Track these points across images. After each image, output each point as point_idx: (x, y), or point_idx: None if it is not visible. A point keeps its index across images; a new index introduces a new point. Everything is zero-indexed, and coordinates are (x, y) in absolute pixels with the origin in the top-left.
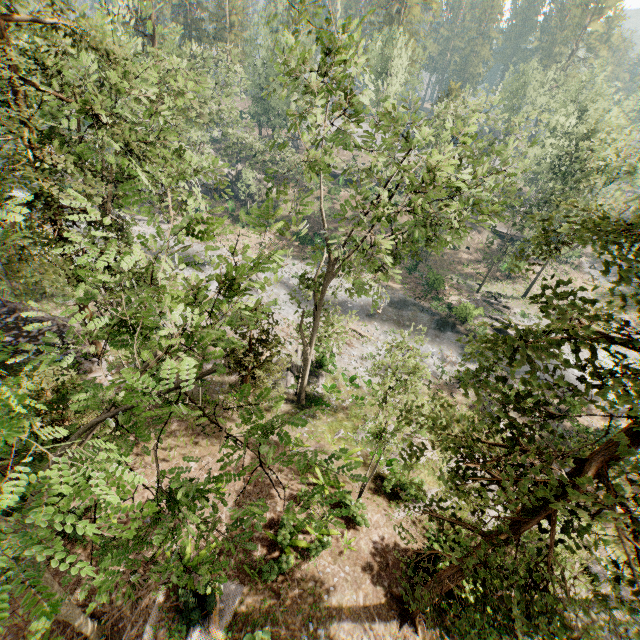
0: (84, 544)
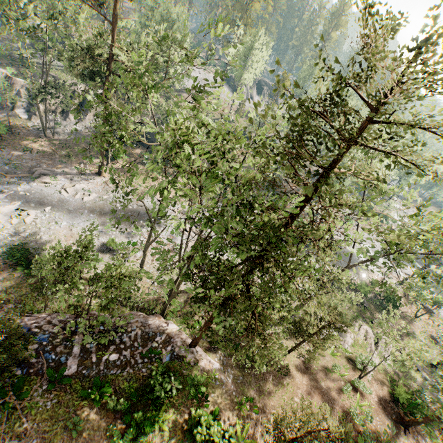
0: None
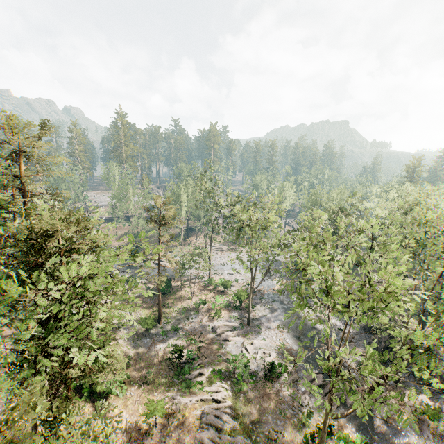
0: None
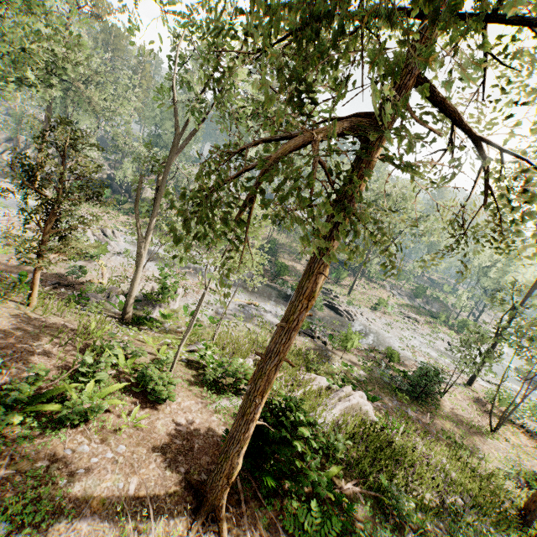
0: None
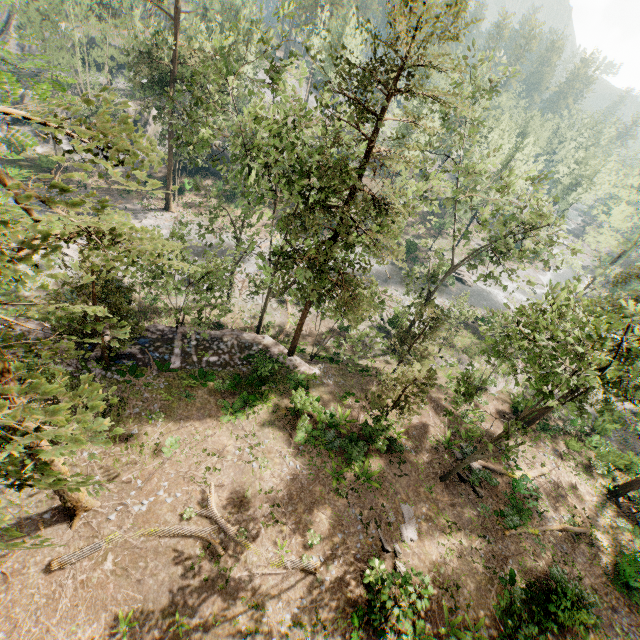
0: (402, 452)
